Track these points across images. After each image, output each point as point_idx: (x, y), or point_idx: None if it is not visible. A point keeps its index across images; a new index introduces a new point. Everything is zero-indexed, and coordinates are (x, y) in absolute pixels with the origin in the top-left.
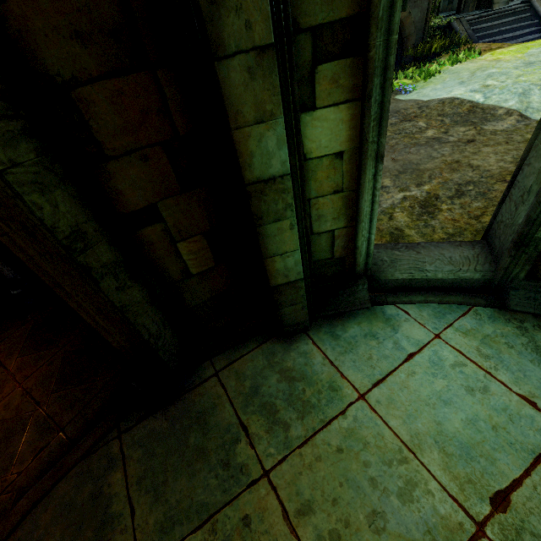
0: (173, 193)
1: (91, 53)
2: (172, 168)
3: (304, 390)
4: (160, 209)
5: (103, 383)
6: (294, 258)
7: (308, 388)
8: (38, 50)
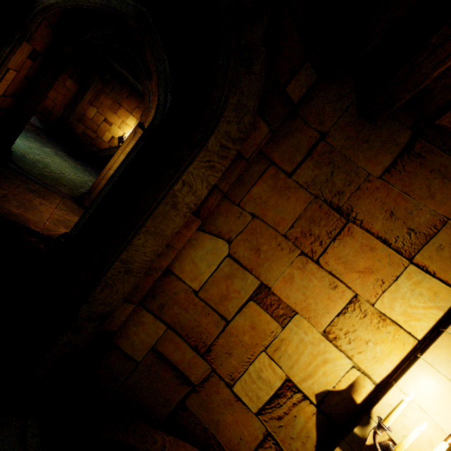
0: None
1: None
2: None
3: None
4: None
5: (5, 169)
6: None
7: None
8: None
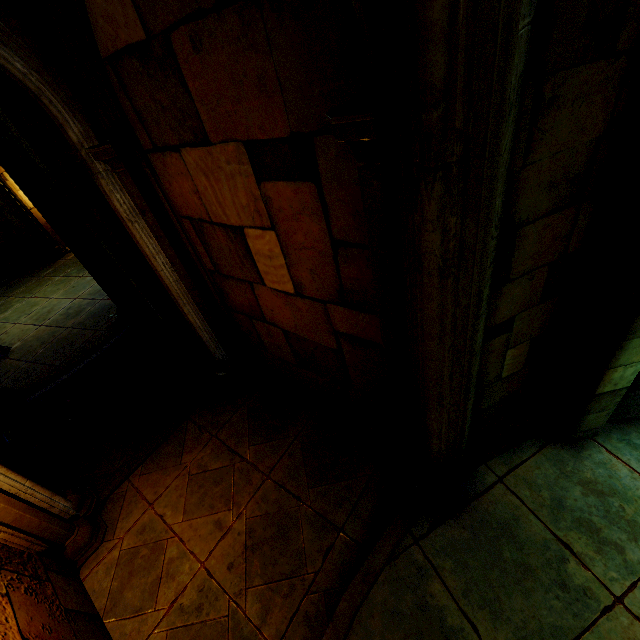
0: (532, 305)
1: (549, 198)
2: (544, 284)
3: (622, 507)
4: (515, 320)
5: (363, 481)
6: (635, 367)
7: (626, 505)
8: (518, 202)
